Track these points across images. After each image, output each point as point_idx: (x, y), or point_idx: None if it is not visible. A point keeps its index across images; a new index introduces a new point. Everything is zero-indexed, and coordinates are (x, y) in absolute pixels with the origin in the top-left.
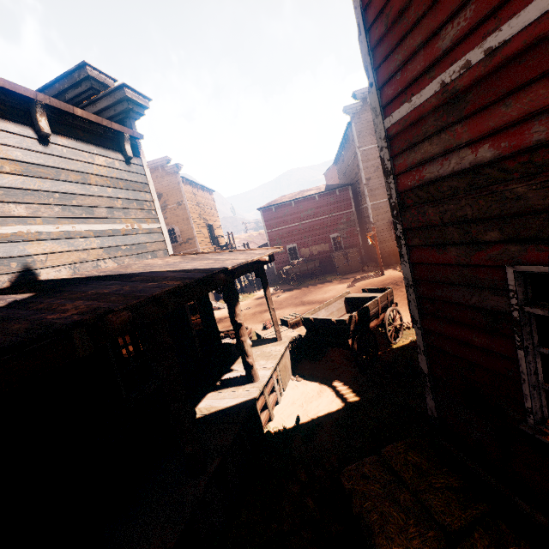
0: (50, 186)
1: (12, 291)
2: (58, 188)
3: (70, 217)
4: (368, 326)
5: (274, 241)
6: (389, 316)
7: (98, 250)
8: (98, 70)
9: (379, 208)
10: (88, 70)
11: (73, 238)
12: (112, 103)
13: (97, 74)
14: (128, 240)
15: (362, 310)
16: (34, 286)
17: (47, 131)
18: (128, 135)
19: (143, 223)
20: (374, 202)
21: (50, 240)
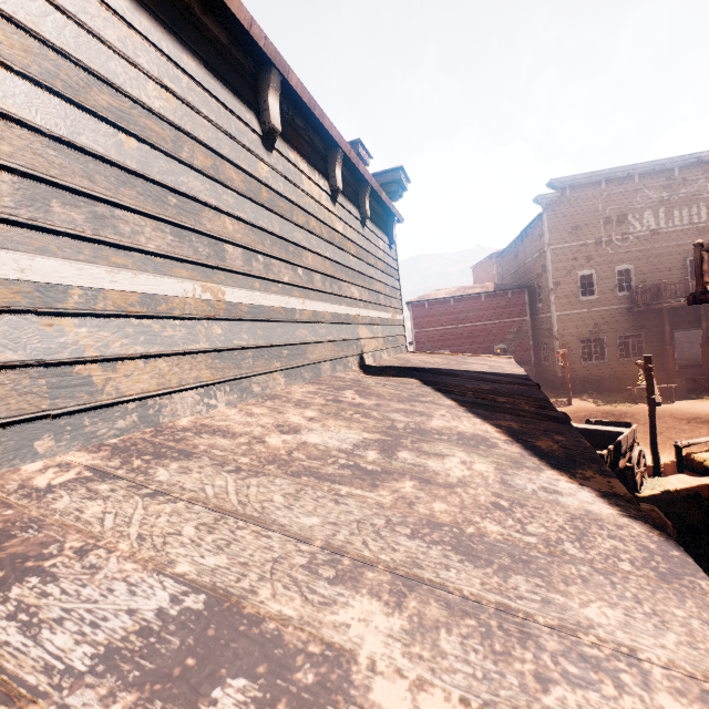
0: (365, 269)
1: (377, 374)
2: (367, 271)
3: (372, 302)
4: (617, 466)
5: (422, 344)
6: (632, 457)
7: (381, 339)
8: (364, 148)
9: (567, 320)
10: (359, 148)
11: (373, 324)
12: (381, 184)
13: (362, 151)
14: (391, 331)
15: (615, 446)
16: (383, 371)
17: (368, 214)
18: (396, 219)
19: (396, 313)
20: (561, 312)
21: (365, 325)
